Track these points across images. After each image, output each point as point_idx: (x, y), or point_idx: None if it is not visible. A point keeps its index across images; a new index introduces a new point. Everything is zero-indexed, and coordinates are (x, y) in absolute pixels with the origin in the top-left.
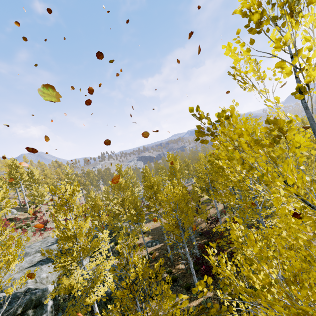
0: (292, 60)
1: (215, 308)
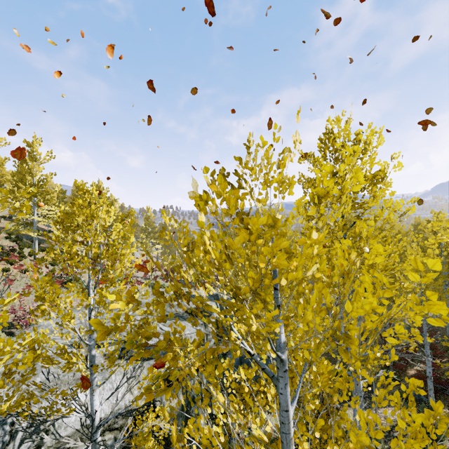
0: None
1: None
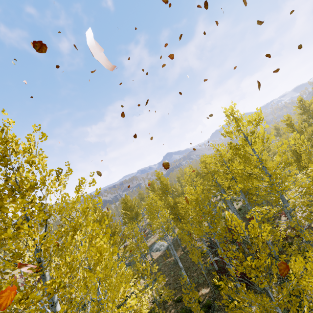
0: None
1: None
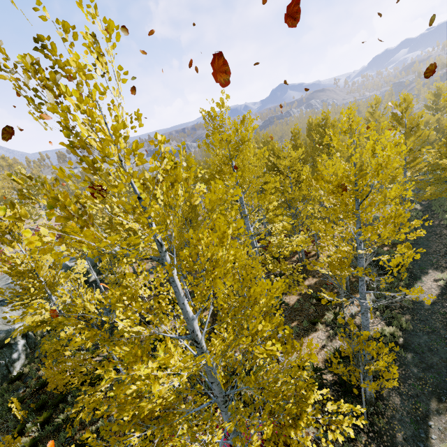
0: (106, 127)
1: (55, 320)
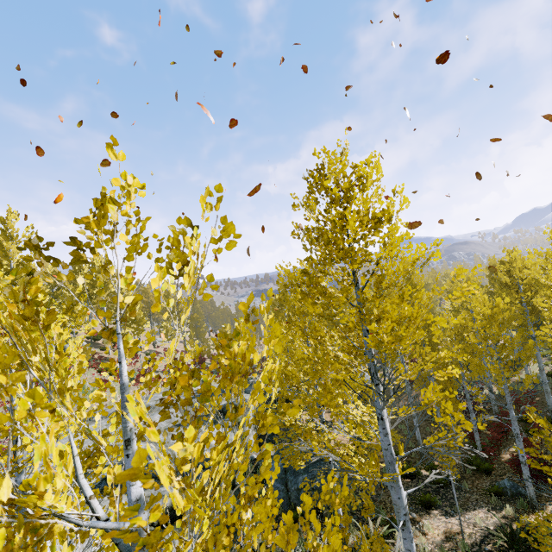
0: None
1: None
